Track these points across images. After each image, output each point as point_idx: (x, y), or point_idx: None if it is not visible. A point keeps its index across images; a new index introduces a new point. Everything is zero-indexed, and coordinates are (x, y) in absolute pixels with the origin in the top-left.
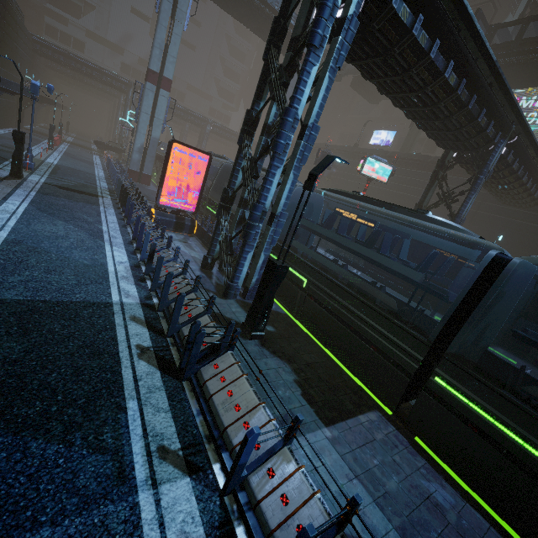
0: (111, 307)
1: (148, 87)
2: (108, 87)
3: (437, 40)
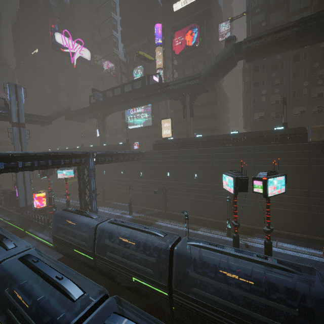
0: None
1: None
2: None
3: (0, 163)
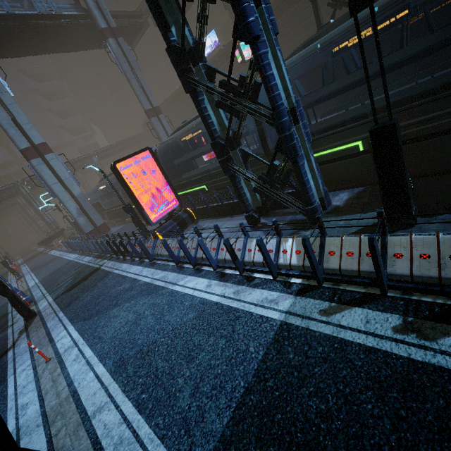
0: (291, 326)
1: (35, 163)
2: (2, 204)
3: None
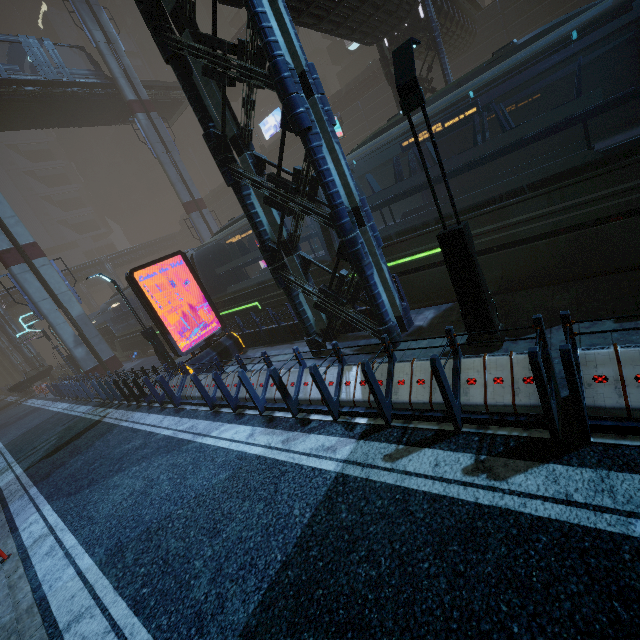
0: (348, 477)
1: (17, 271)
2: None
3: None
